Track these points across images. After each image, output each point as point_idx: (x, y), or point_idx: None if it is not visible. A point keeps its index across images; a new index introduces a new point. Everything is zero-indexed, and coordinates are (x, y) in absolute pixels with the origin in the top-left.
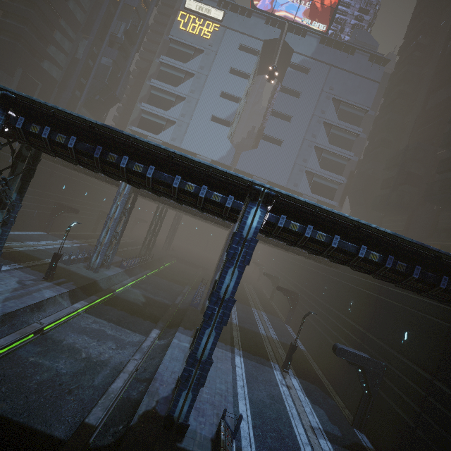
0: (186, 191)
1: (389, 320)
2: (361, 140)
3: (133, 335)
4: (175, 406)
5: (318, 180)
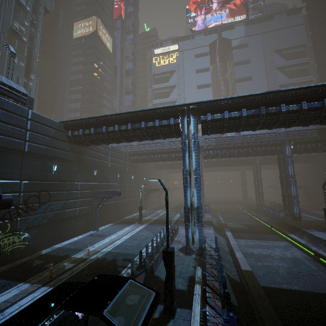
0: None
1: None
2: (310, 65)
3: (277, 242)
4: None
5: None
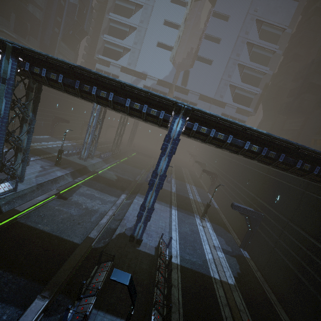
0: (134, 108)
1: (270, 189)
2: (277, 56)
3: (111, 197)
4: (135, 230)
5: (239, 92)
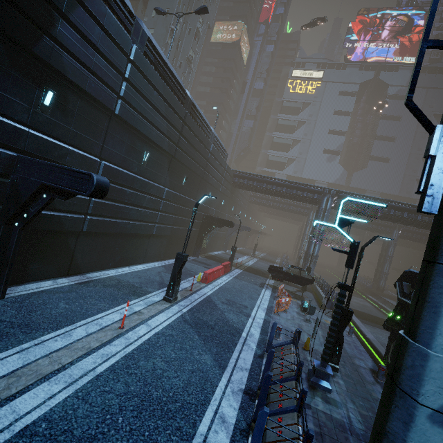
0: (422, 220)
1: None
2: None
3: (357, 298)
4: None
5: None
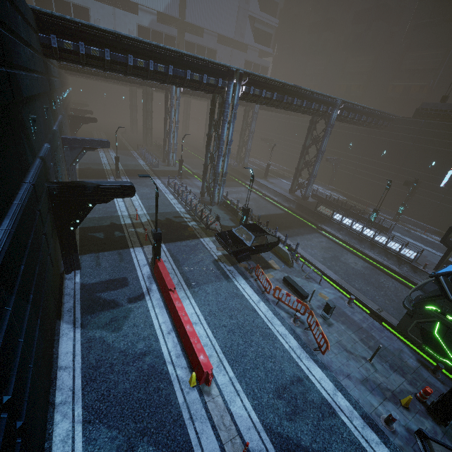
0: (313, 108)
1: (342, 140)
2: None
3: (240, 188)
4: (307, 192)
5: (259, 26)
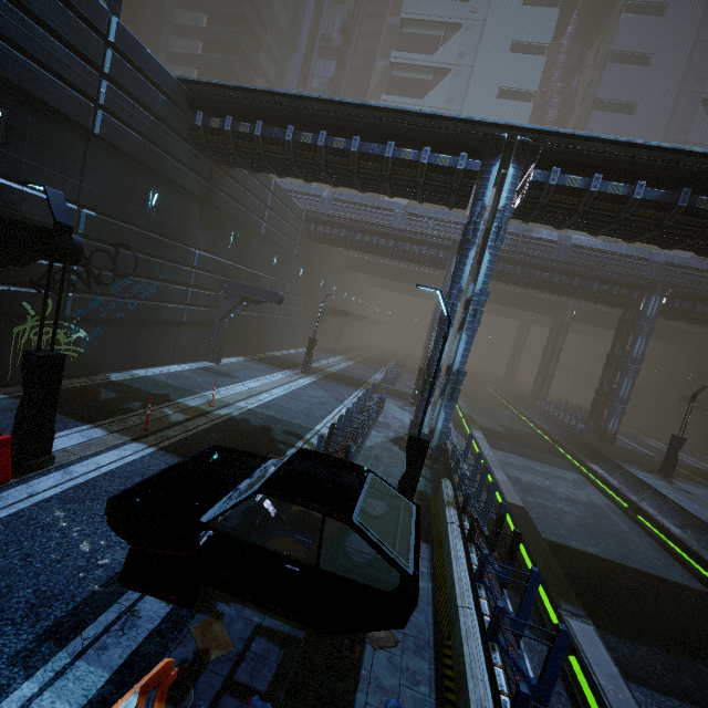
0: None
1: None
2: None
3: (563, 472)
4: None
5: None
